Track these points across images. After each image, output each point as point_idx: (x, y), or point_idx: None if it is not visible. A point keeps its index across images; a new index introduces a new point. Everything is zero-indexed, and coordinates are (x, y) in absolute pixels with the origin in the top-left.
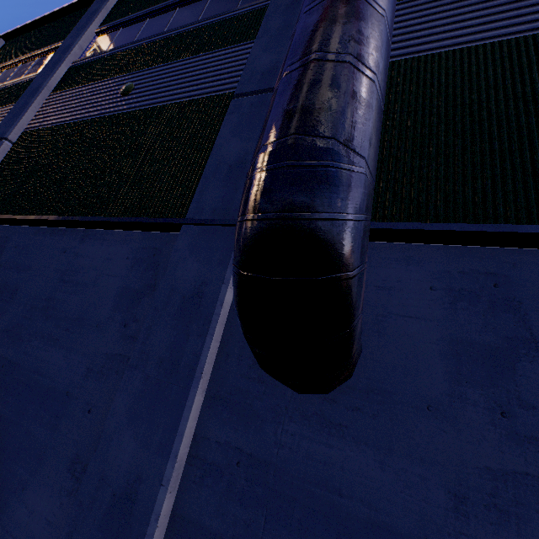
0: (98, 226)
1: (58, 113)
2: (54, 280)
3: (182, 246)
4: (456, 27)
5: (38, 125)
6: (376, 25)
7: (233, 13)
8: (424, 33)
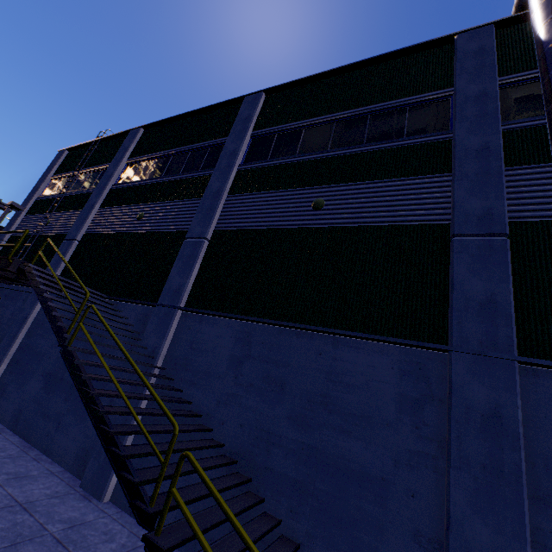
0: (351, 336)
1: (247, 216)
2: (321, 378)
3: (460, 370)
4: None
5: (229, 225)
6: None
7: (407, 141)
8: None
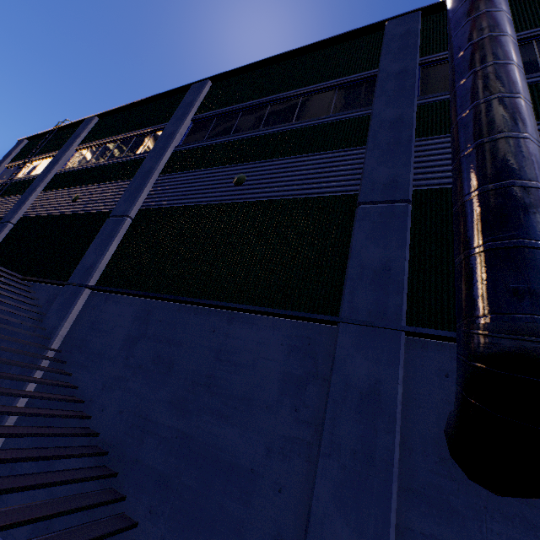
0: (246, 311)
1: (172, 194)
2: (209, 357)
3: (345, 343)
4: None
5: (154, 204)
6: None
7: (331, 118)
8: None
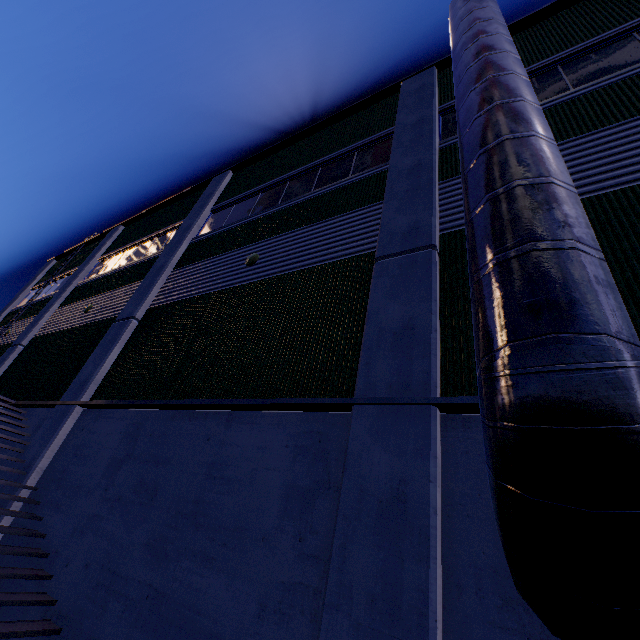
0: (246, 407)
1: (183, 287)
2: (200, 475)
3: (360, 432)
4: (613, 167)
5: (163, 300)
6: (575, 204)
7: (349, 180)
8: (576, 176)
